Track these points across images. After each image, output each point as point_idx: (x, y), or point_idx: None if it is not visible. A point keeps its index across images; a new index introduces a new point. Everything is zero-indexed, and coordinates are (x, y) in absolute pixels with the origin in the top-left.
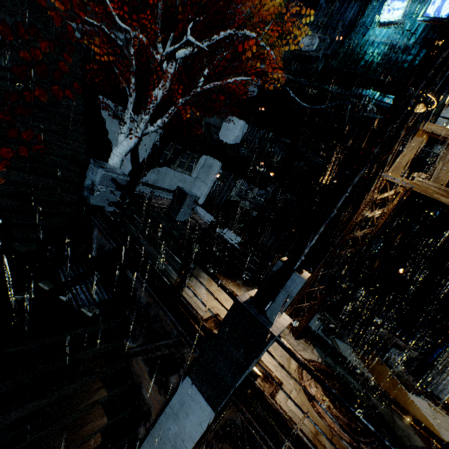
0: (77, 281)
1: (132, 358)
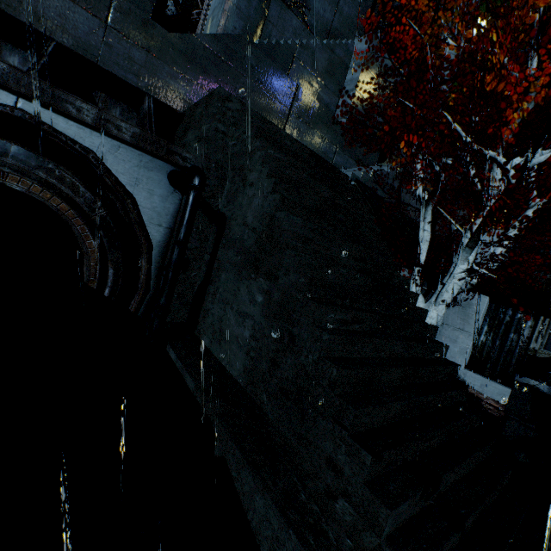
0: None
1: None
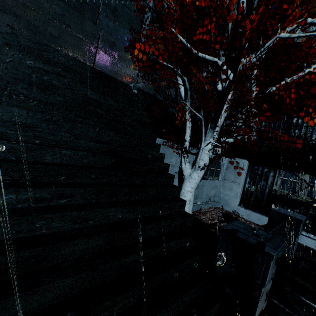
0: None
1: None
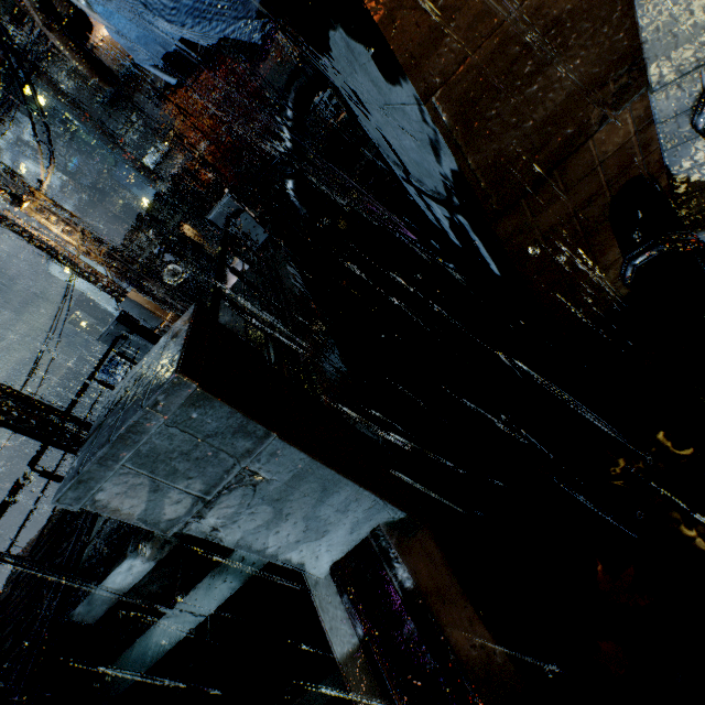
0: None
1: None
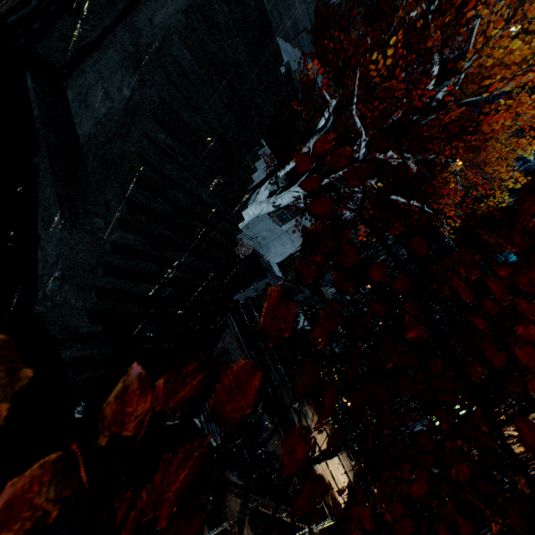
0: (206, 397)
1: (236, 498)
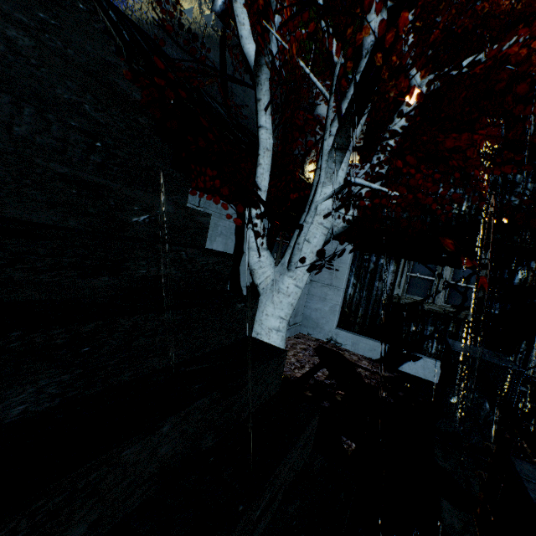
0: None
1: None
